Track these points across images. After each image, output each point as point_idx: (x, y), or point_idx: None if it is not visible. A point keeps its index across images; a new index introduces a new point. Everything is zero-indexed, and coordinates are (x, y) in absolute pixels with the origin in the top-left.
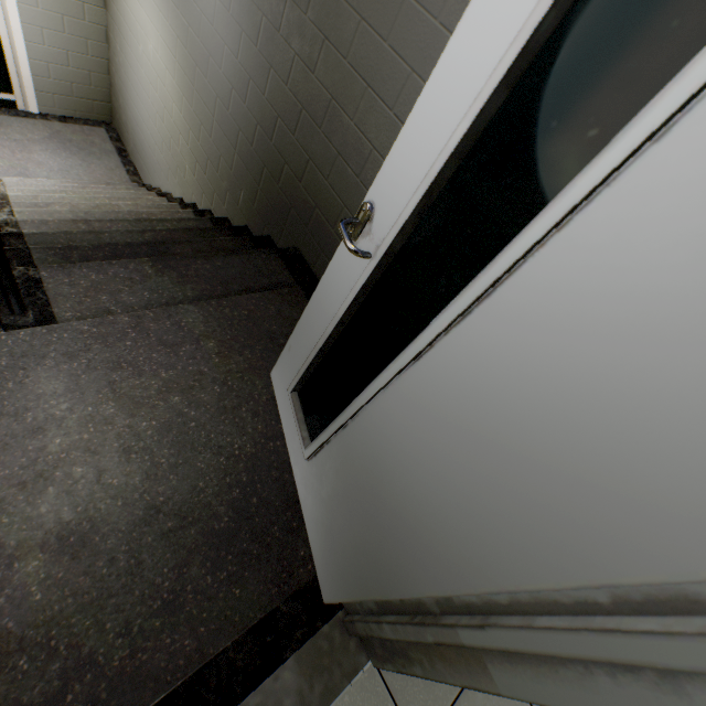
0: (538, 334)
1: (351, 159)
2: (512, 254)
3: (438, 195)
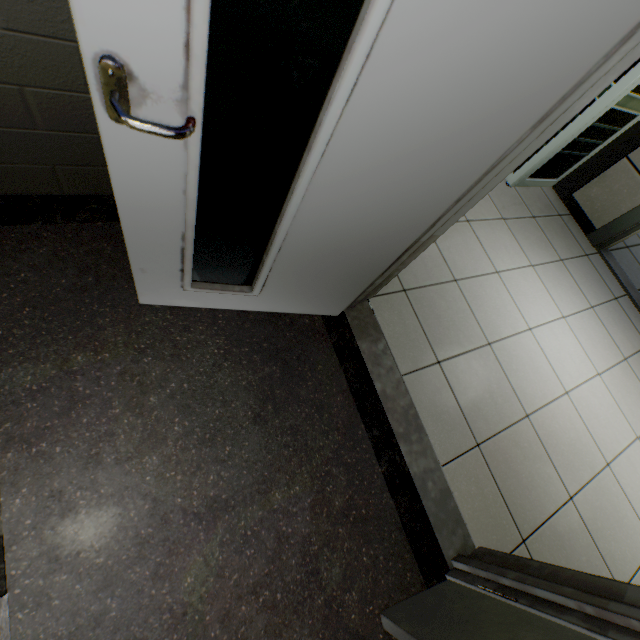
0: (428, 58)
1: None
2: (382, 4)
3: None
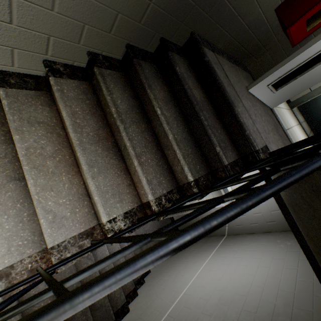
0: None
1: None
2: None
3: None
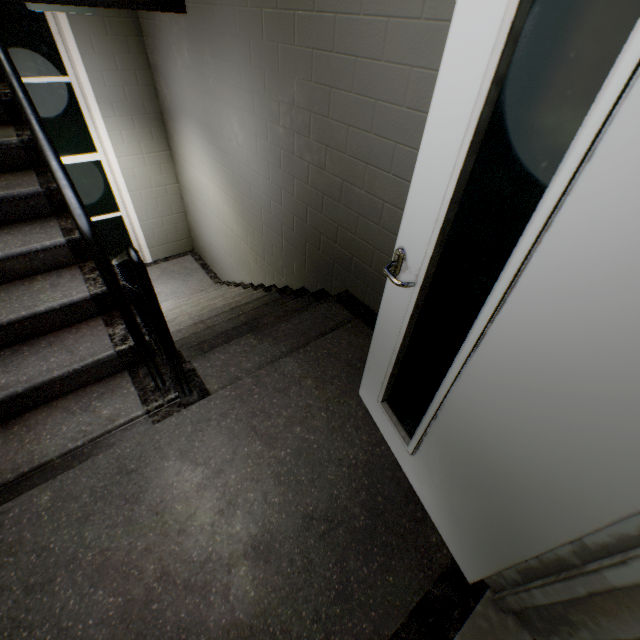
0: (562, 303)
1: (369, 215)
2: (519, 255)
3: (449, 229)
